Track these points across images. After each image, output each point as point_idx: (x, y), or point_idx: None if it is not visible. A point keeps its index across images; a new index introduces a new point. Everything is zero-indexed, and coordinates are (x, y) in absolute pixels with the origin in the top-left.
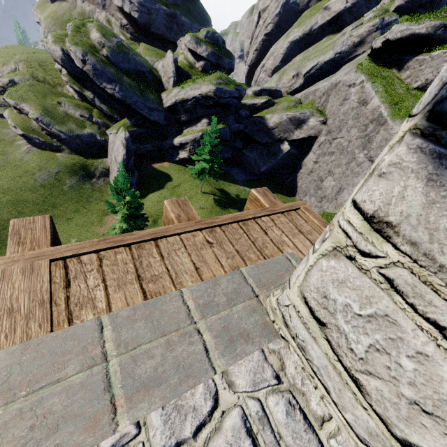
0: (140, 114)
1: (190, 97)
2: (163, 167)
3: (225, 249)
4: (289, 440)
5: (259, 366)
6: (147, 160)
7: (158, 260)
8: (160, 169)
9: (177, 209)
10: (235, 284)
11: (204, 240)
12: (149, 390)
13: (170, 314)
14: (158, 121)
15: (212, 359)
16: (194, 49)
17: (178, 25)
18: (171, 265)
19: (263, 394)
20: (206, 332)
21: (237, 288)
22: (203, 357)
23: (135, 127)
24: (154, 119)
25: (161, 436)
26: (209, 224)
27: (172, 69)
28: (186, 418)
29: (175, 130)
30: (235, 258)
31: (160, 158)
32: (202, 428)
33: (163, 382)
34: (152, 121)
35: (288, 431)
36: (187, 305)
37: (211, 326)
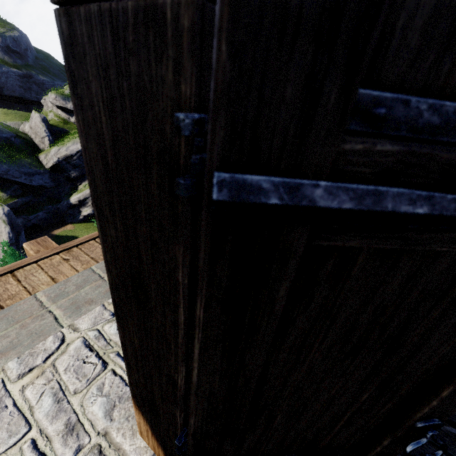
0: (17, 182)
1: (74, 152)
2: (66, 231)
3: (81, 260)
4: (117, 339)
5: (100, 313)
6: (44, 229)
7: (15, 284)
8: (63, 234)
9: (36, 247)
10: (85, 276)
11: (62, 259)
12: (6, 353)
13: (24, 310)
14: (43, 185)
15: (61, 322)
16: (63, 106)
17: (37, 84)
18: (28, 283)
19: (101, 326)
20: (56, 310)
21: (86, 278)
22: (53, 323)
23: (15, 198)
24: (38, 184)
25: (17, 370)
26: (66, 247)
27: (43, 129)
28: (38, 356)
29: (68, 188)
30: (90, 263)
31: (60, 223)
32: (51, 356)
33: (18, 346)
34: (36, 186)
35: (117, 336)
36: (40, 301)
37: (61, 305)
